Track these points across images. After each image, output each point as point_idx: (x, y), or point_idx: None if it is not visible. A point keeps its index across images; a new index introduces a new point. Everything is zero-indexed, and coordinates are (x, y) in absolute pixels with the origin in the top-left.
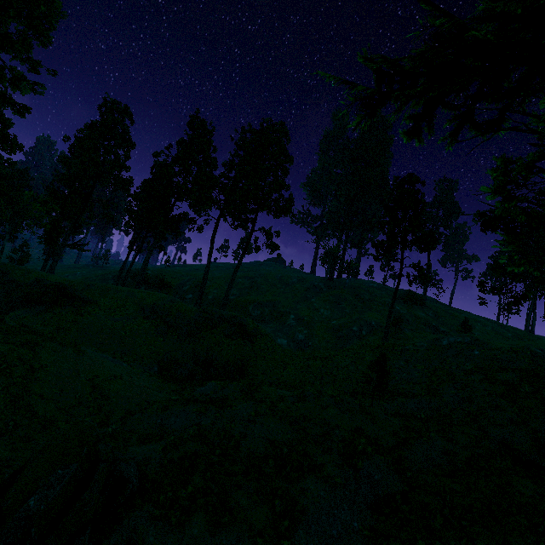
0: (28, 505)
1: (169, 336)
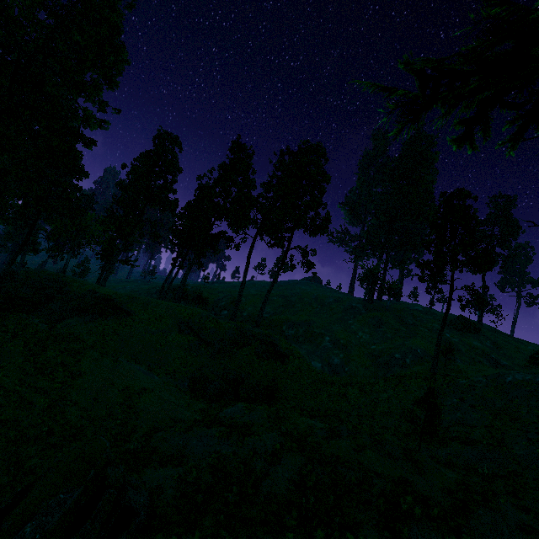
0: (24, 532)
1: (202, 352)
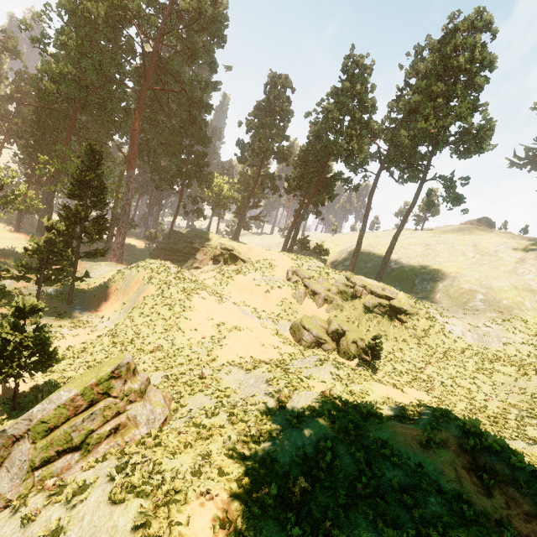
0: (33, 411)
1: (307, 300)
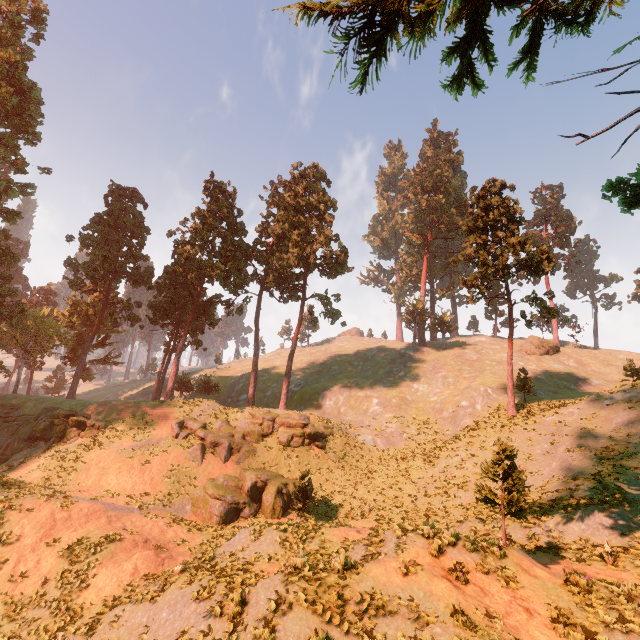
0: None
1: (207, 457)
